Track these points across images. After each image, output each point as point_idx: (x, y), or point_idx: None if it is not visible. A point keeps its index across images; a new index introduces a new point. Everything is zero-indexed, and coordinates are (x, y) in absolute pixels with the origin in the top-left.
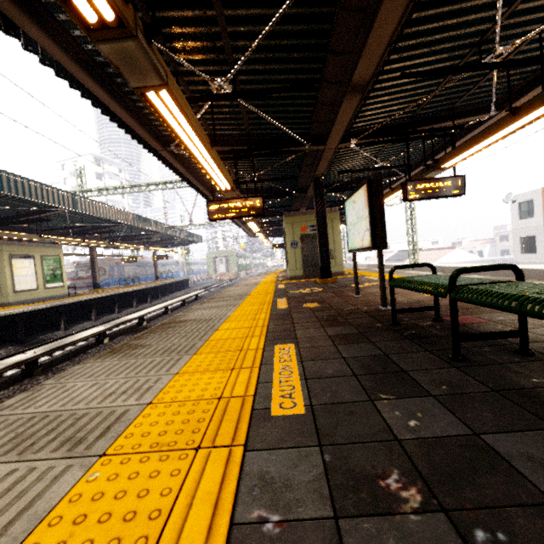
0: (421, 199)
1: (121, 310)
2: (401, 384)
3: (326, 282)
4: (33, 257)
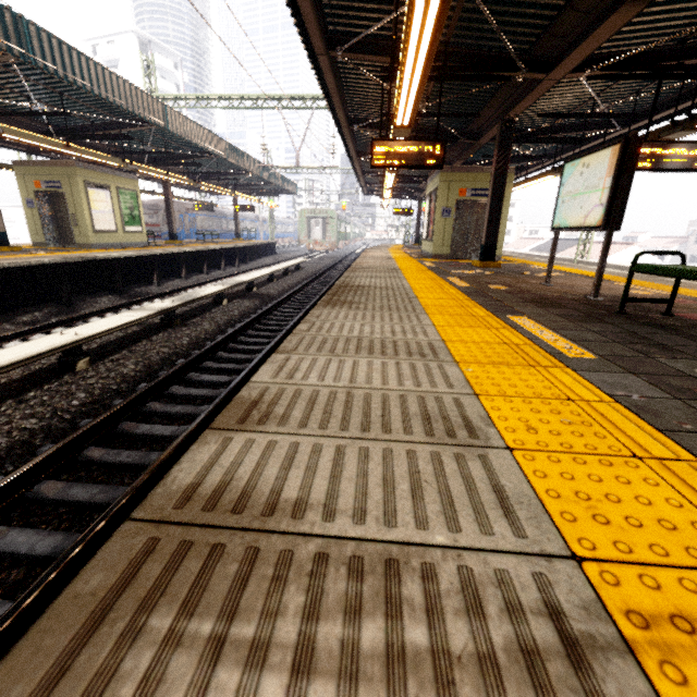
0: (651, 170)
1: (208, 271)
2: (668, 352)
3: (488, 266)
4: (109, 188)
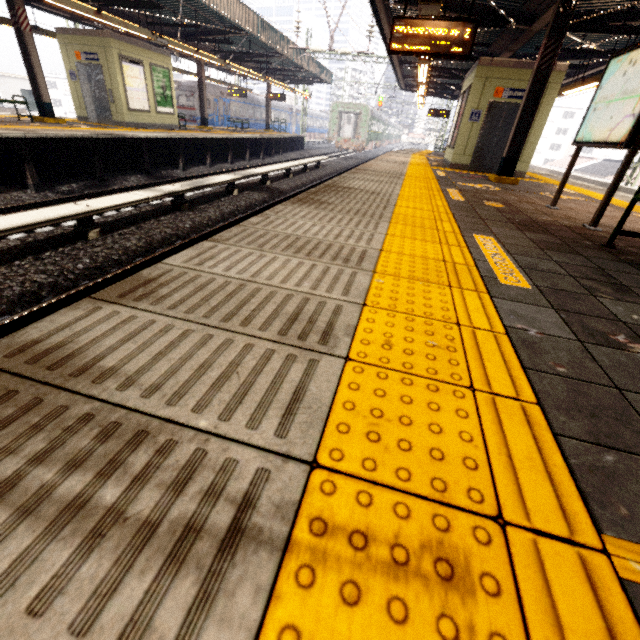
0: None
1: (233, 161)
2: (622, 293)
3: (503, 182)
4: (142, 64)
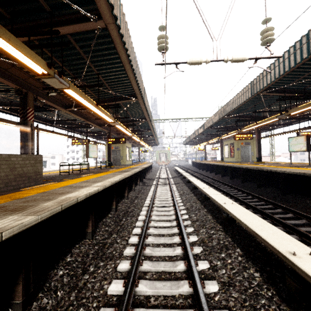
0: None
1: None
2: None
3: (261, 163)
4: (128, 147)
